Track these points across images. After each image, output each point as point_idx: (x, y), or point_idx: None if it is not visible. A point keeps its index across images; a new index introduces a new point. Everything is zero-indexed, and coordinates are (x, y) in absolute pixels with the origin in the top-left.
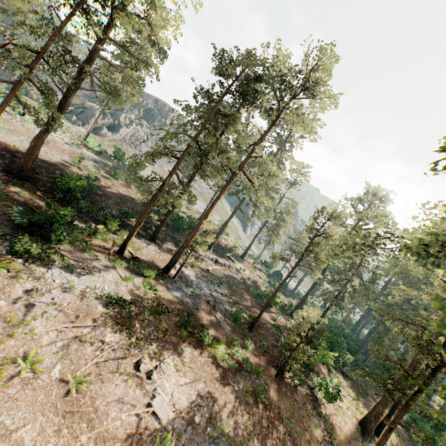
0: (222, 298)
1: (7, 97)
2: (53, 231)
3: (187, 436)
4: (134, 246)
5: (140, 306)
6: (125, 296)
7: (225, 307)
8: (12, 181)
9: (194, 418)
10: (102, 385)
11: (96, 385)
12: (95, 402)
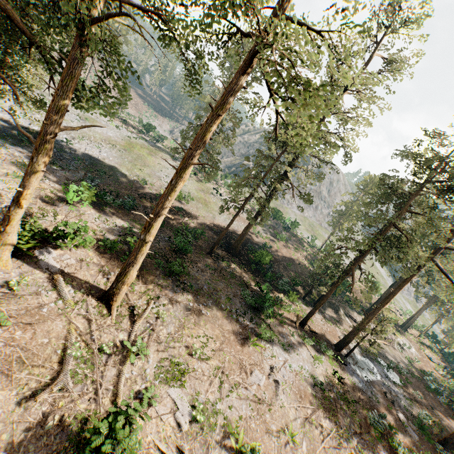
0: (396, 389)
1: (239, 209)
2: (264, 308)
3: None
4: None
5: (333, 391)
6: (320, 378)
7: (404, 404)
8: (229, 258)
9: None
10: None
11: None
12: None
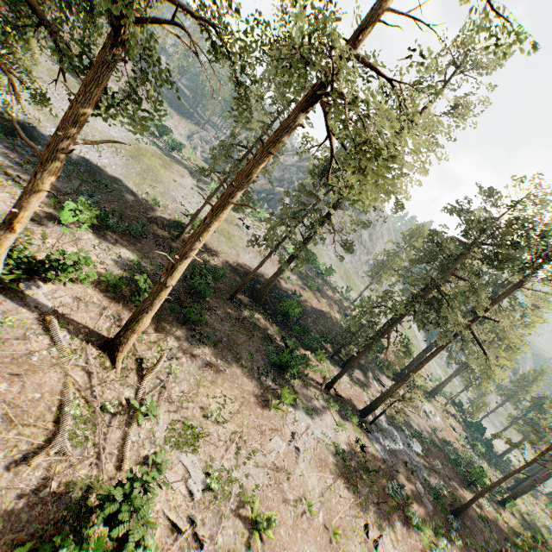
0: (417, 459)
1: (271, 250)
2: (289, 367)
3: None
4: None
5: (354, 460)
6: (342, 446)
7: (423, 474)
8: (253, 307)
9: None
10: (347, 541)
11: (344, 539)
12: None
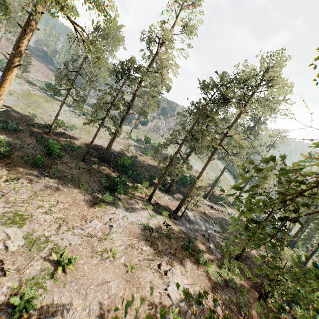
0: (215, 234)
1: (100, 125)
2: (118, 189)
3: (188, 315)
4: (157, 196)
5: (160, 233)
6: (152, 226)
7: (217, 240)
8: (100, 163)
9: (193, 306)
10: (142, 272)
11: (139, 271)
12: (139, 279)
